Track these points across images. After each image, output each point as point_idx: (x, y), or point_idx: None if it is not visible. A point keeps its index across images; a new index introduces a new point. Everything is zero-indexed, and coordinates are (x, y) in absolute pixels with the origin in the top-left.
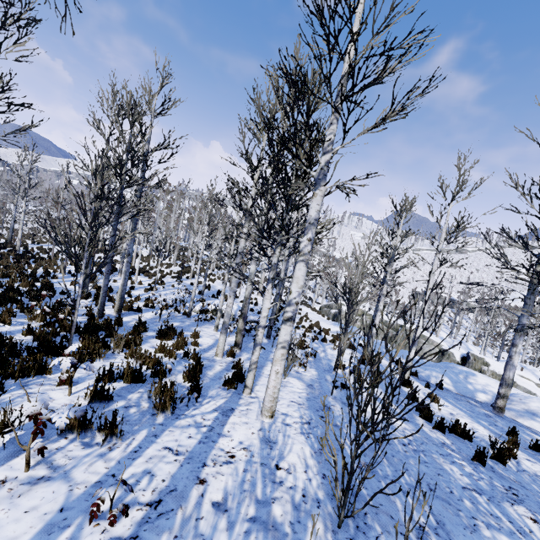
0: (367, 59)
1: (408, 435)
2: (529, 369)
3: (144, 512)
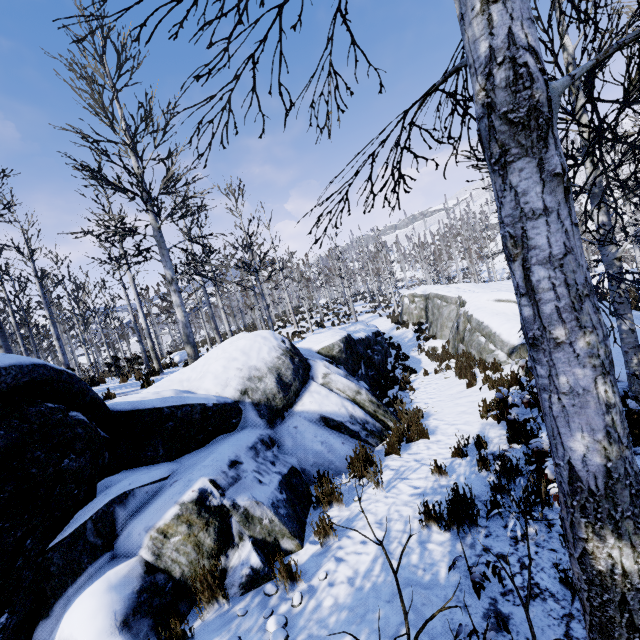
0: None
1: None
2: None
3: None
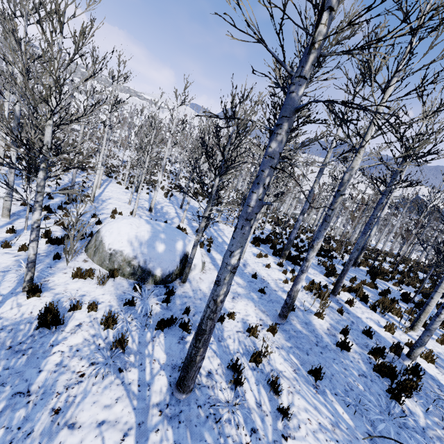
0: None
1: None
2: None
3: None
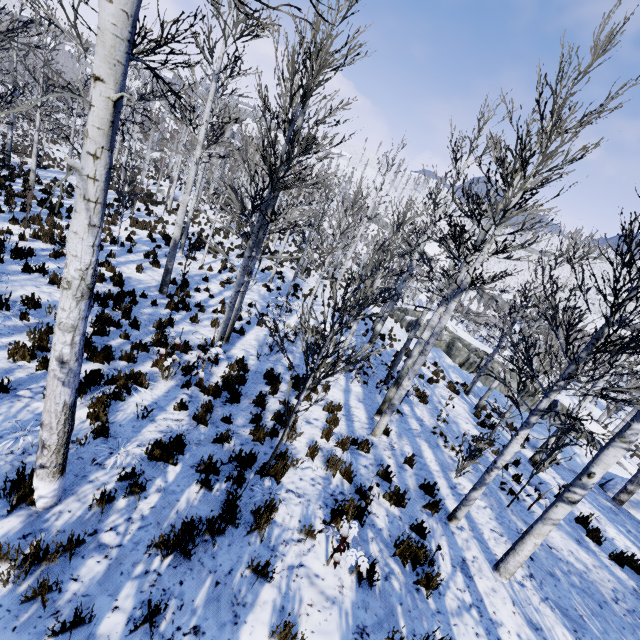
0: None
1: None
2: (587, 406)
3: None
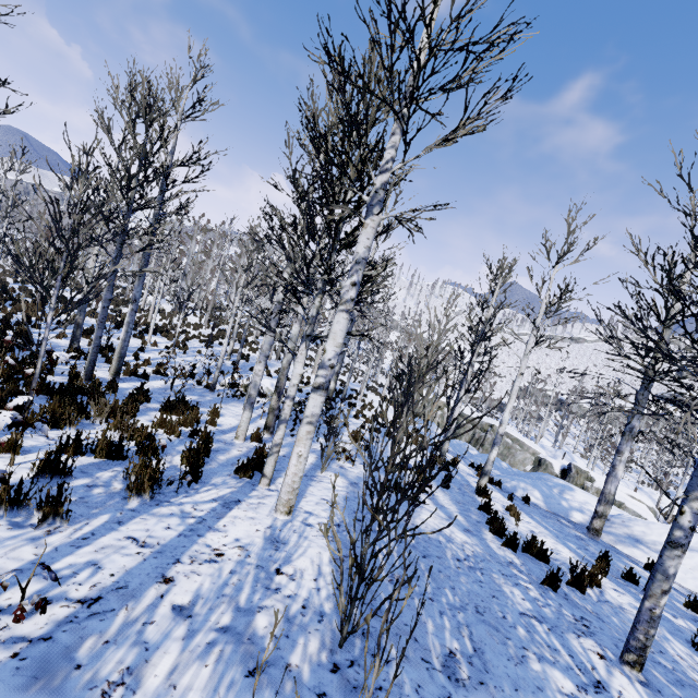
0: (436, 45)
1: (438, 530)
2: (646, 491)
3: (71, 610)
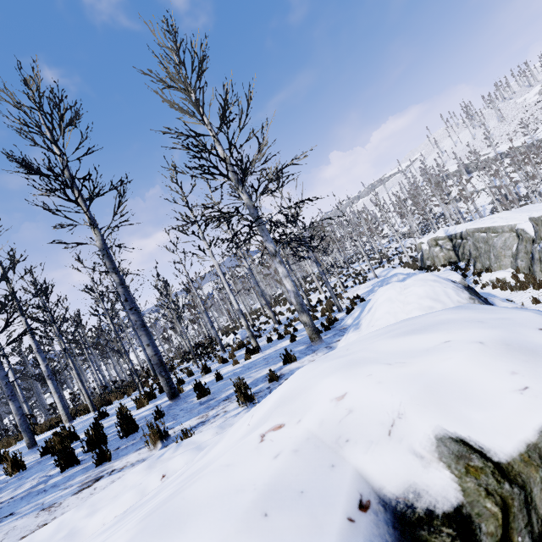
0: None
1: None
2: None
3: None
